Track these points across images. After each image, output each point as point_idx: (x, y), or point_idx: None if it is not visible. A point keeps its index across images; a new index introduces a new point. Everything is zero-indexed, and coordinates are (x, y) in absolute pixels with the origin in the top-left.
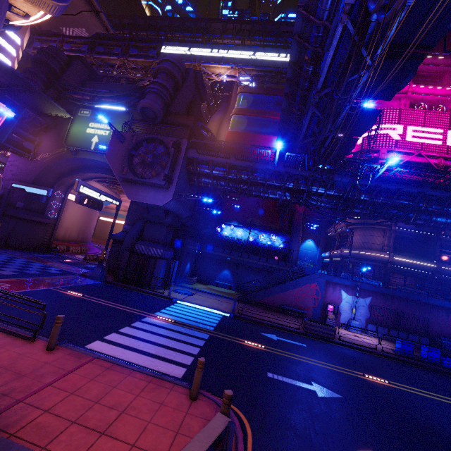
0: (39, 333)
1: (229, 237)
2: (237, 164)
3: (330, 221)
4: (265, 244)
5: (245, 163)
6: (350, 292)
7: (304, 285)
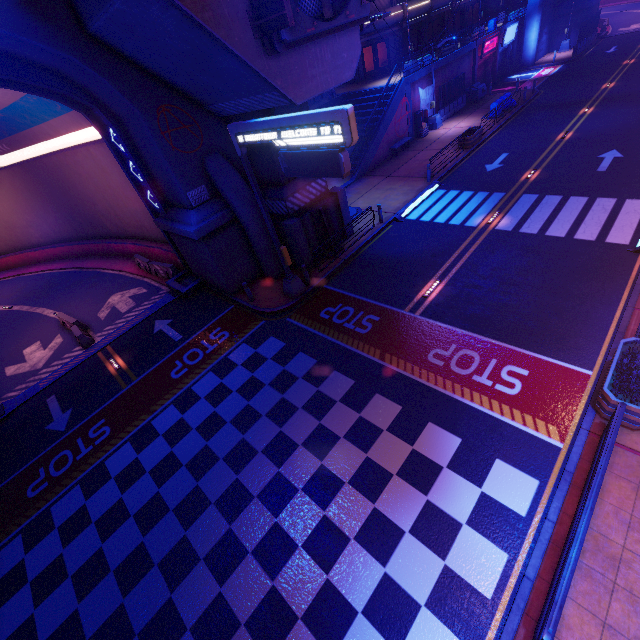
0: (620, 272)
1: None
2: None
3: None
4: None
5: None
6: (424, 84)
7: (398, 106)
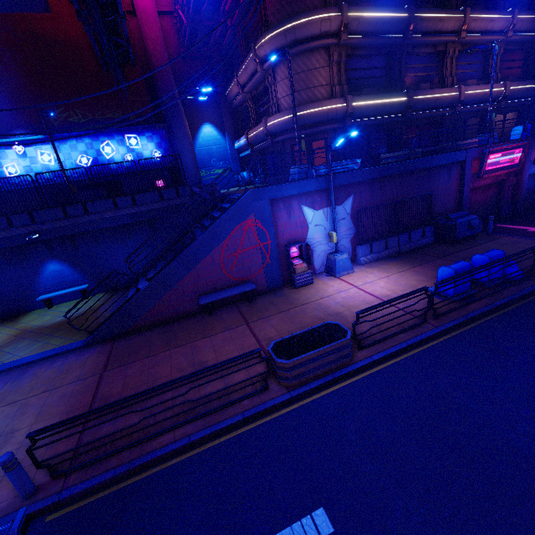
0: None
1: (28, 176)
2: None
3: (226, 75)
4: (109, 165)
5: None
6: (318, 203)
7: (229, 231)
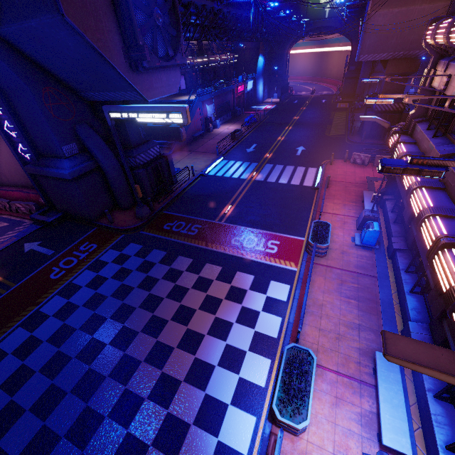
0: (310, 198)
1: None
2: (195, 3)
3: None
4: None
5: (204, 2)
6: (208, 103)
7: (195, 112)
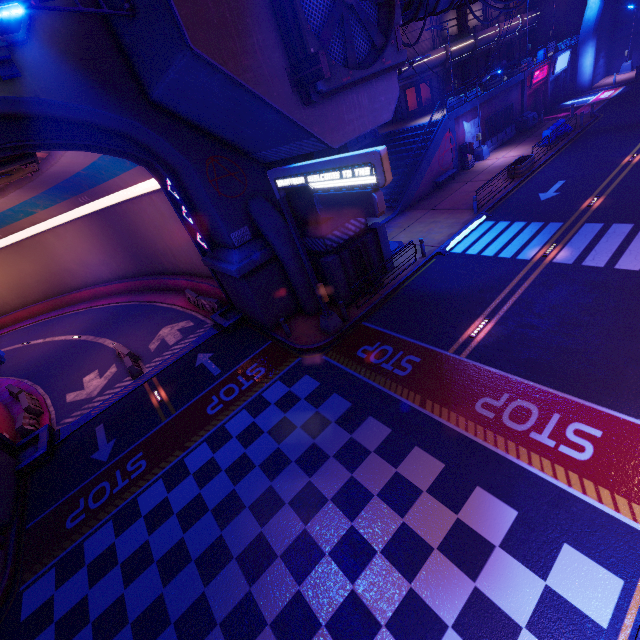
0: None
1: None
2: None
3: None
4: None
5: None
6: (468, 118)
7: (441, 140)
